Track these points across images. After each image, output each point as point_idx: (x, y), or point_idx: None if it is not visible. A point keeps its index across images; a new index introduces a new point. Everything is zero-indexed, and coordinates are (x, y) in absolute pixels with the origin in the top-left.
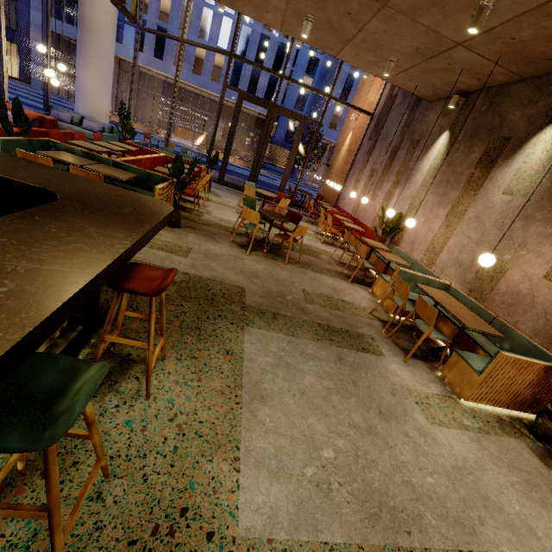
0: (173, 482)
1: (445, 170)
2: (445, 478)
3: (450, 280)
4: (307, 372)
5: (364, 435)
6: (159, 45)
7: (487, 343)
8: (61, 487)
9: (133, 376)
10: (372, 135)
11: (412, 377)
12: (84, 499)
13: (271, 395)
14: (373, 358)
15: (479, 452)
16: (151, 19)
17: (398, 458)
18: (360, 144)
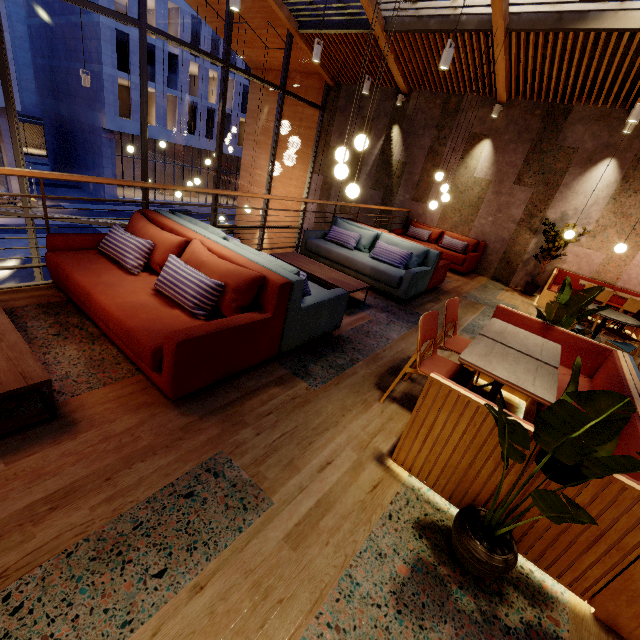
0: None
1: None
2: None
3: None
4: None
5: None
6: None
7: None
8: None
9: None
10: None
11: None
12: None
13: None
14: None
15: None
16: None
17: None
18: None
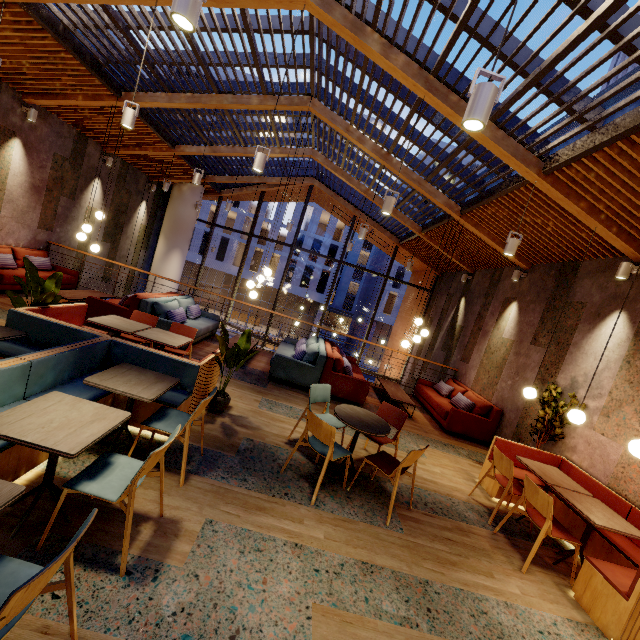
0: None
1: None
2: None
3: None
4: None
5: None
6: (224, 242)
7: None
8: None
9: None
10: None
11: None
12: None
13: None
14: None
15: None
16: (216, 232)
17: None
18: None
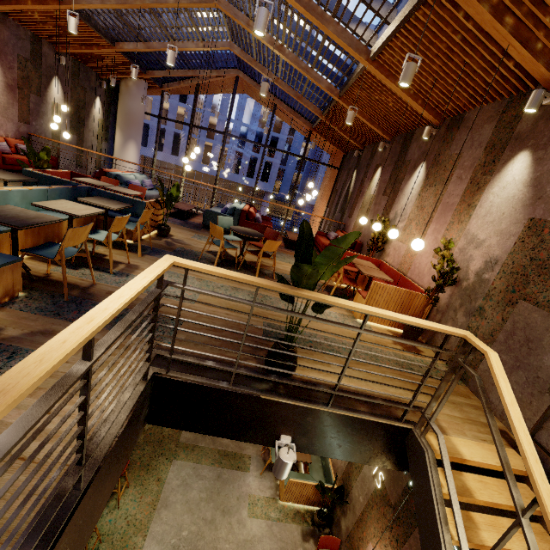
0: (121, 544)
1: None
2: (236, 545)
3: None
4: (195, 488)
5: (207, 524)
6: (177, 138)
7: (316, 460)
8: (88, 545)
9: (115, 498)
10: None
11: (258, 486)
12: (94, 549)
13: (171, 504)
14: (241, 474)
15: (266, 532)
16: (169, 128)
17: (217, 535)
18: None
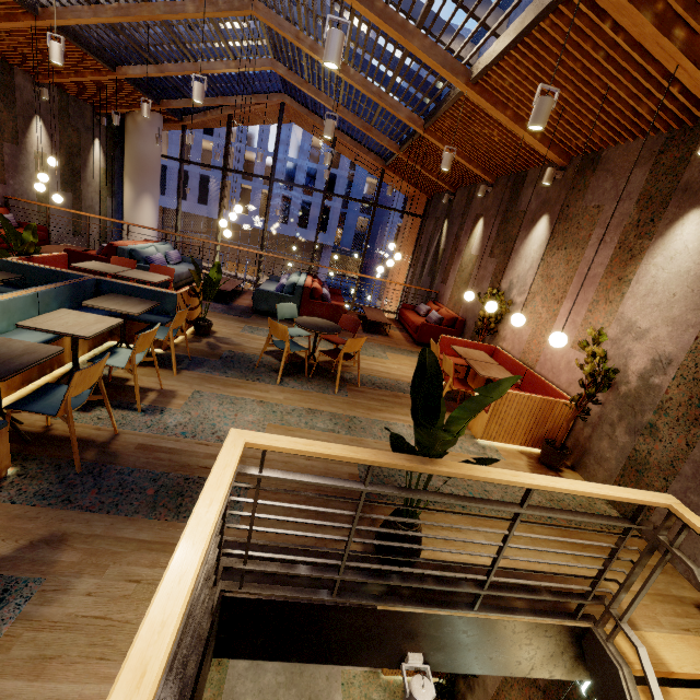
0: None
1: None
2: None
3: None
4: (270, 669)
5: None
6: (204, 181)
7: None
8: None
9: None
10: None
11: None
12: None
13: (239, 697)
14: None
15: None
16: (193, 169)
17: None
18: None
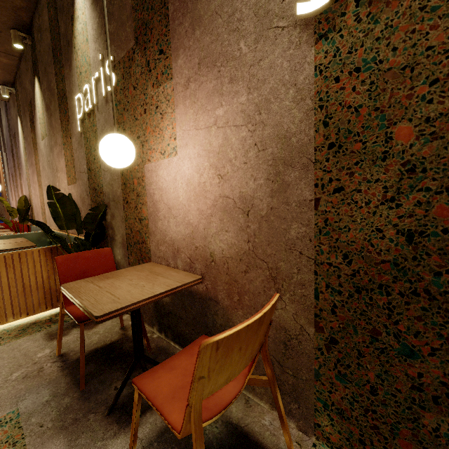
0: None
1: (26, 145)
2: None
3: (53, 227)
4: None
5: None
6: None
7: None
8: None
9: None
10: (4, 148)
11: None
12: None
13: None
14: None
15: None
16: None
17: None
18: (1, 159)
